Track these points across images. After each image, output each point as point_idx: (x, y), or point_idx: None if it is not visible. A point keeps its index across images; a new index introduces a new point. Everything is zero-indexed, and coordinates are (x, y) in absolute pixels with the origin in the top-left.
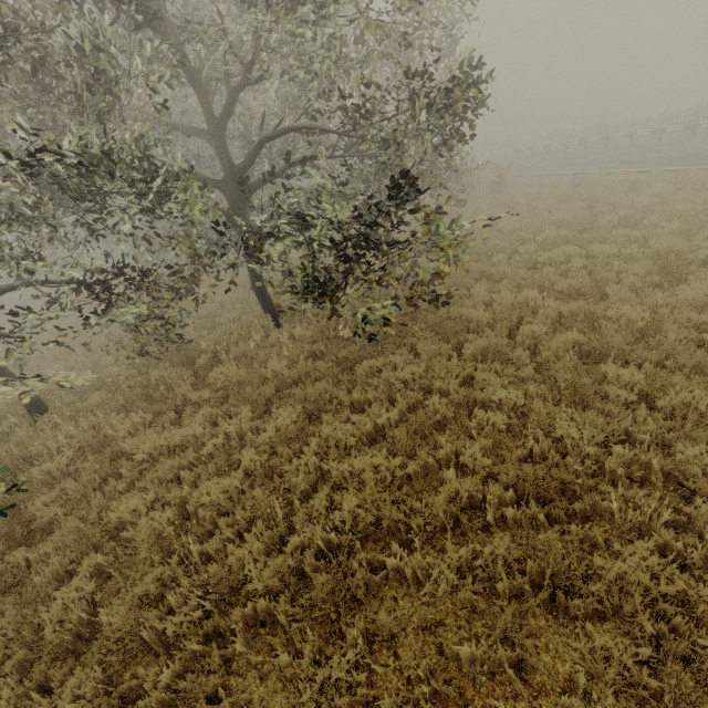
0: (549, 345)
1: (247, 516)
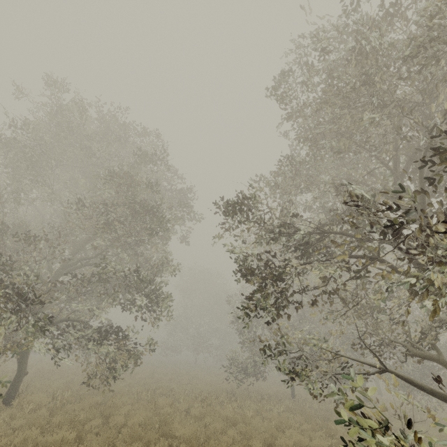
0: None
1: None
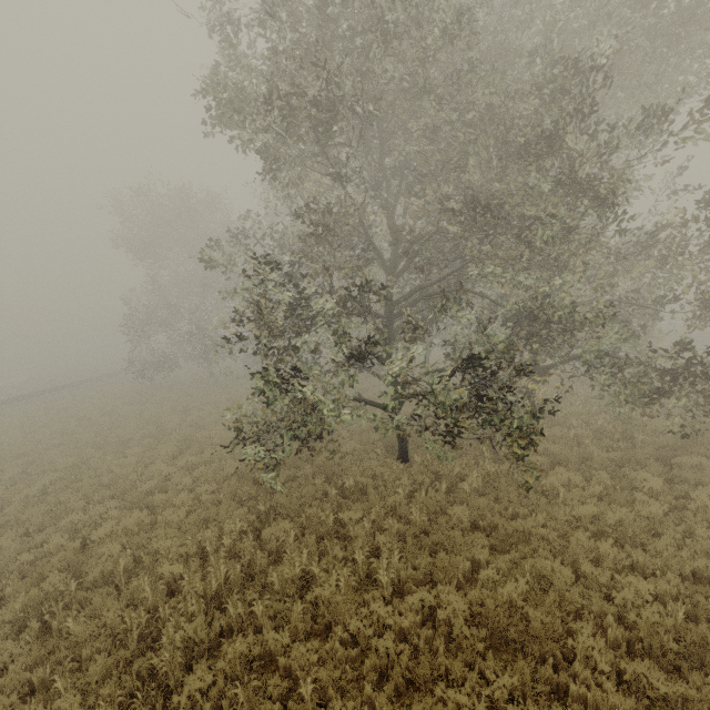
0: None
1: (682, 528)
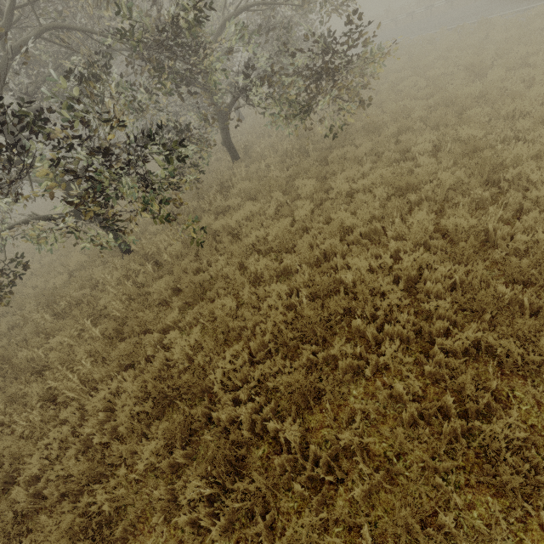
0: (433, 116)
1: (324, 217)
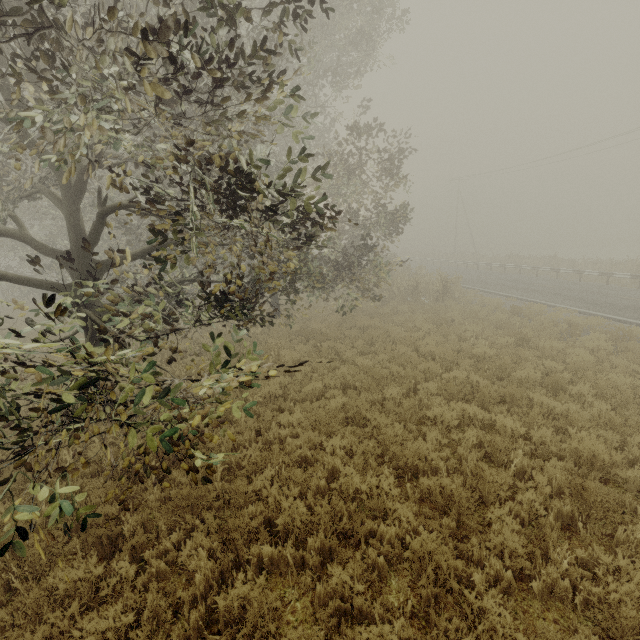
0: None
1: None
